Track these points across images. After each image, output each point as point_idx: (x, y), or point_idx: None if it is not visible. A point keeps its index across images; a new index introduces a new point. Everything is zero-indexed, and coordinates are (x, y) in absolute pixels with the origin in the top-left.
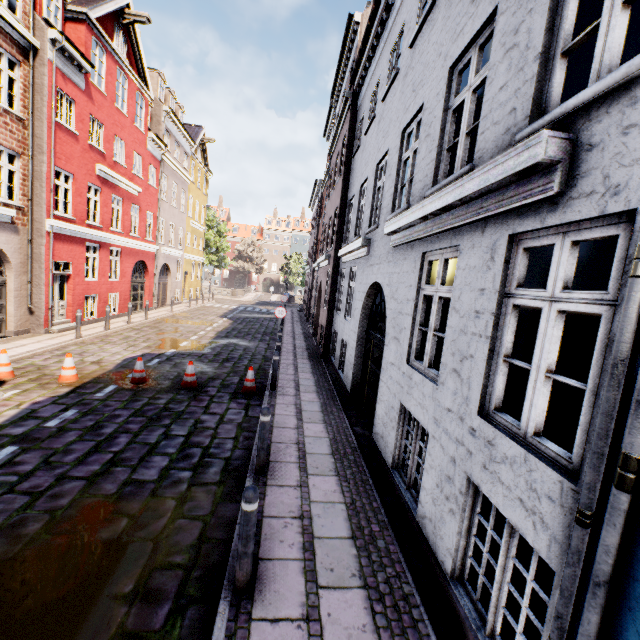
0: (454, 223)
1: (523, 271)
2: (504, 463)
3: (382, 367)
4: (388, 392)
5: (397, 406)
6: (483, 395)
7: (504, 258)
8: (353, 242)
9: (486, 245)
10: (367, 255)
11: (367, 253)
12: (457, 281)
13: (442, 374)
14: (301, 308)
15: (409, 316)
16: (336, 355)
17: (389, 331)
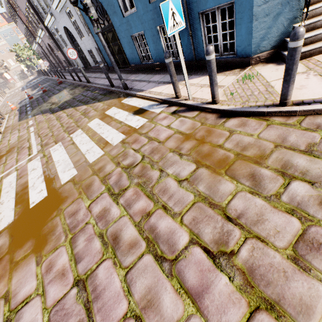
0: (64, 2)
1: (77, 8)
2: (93, 40)
3: (81, 48)
4: (85, 51)
5: (87, 52)
6: (87, 33)
7: (73, 7)
8: (47, 17)
9: (71, 6)
10: (55, 19)
11: (55, 18)
12: (73, 15)
13: (84, 35)
14: (50, 70)
15: (74, 29)
16: (75, 64)
17: (75, 37)
